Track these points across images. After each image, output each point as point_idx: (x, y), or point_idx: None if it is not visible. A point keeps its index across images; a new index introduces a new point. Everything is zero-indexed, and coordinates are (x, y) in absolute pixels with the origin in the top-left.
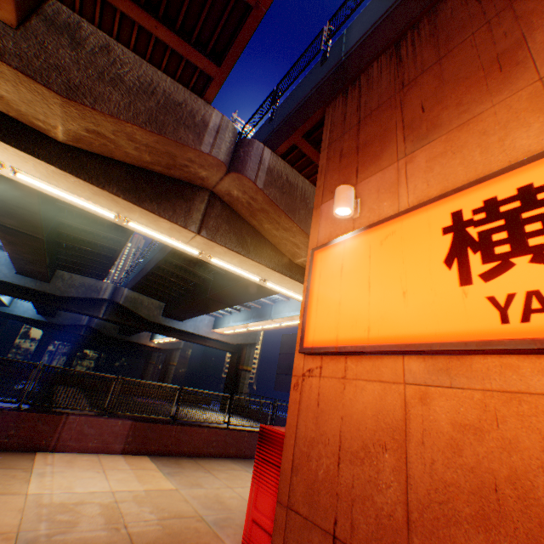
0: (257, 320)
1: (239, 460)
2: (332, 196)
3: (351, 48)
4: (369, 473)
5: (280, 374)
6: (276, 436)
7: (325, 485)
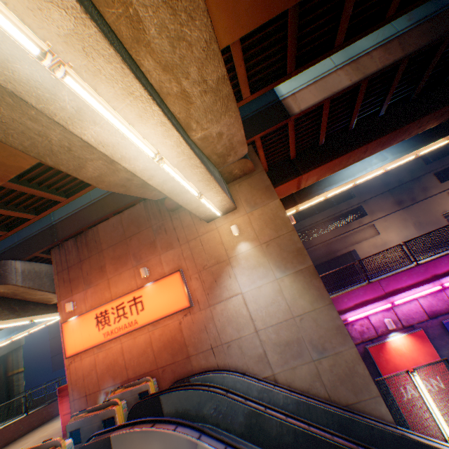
0: (22, 330)
1: (44, 424)
2: (65, 298)
3: (57, 219)
4: (91, 376)
5: (56, 355)
6: (66, 386)
7: (83, 387)
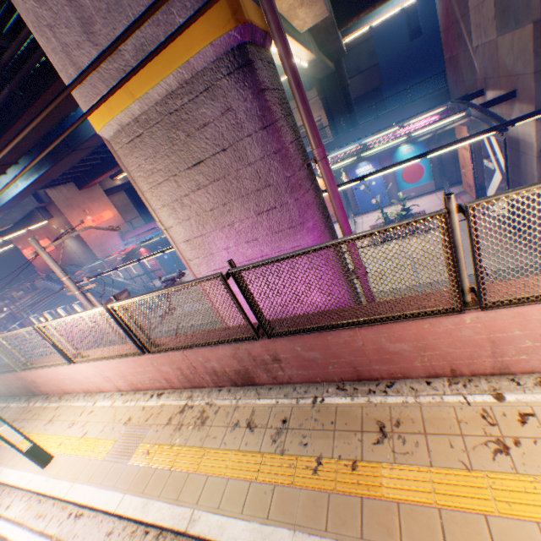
0: None
1: None
2: (18, 243)
3: None
4: (44, 266)
5: None
6: (39, 268)
7: (43, 269)
